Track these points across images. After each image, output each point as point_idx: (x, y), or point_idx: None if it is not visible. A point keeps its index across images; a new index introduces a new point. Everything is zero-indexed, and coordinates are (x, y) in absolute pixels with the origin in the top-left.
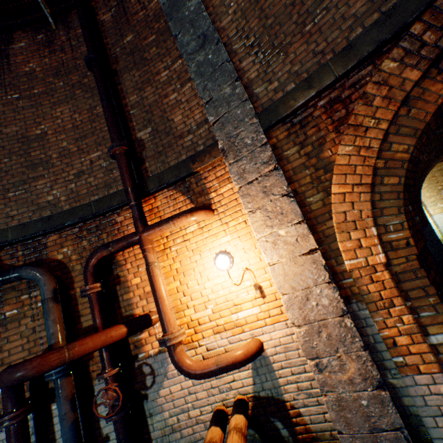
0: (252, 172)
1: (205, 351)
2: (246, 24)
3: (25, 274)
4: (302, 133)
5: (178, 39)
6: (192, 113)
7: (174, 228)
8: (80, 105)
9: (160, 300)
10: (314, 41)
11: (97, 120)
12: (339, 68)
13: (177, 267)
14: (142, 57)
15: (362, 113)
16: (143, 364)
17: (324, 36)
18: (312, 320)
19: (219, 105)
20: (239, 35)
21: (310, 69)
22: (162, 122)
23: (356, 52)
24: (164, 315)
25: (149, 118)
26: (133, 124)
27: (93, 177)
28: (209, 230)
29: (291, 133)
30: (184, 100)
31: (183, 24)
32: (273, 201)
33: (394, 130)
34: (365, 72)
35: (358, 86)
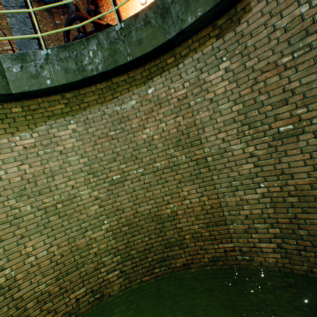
0: None
1: None
2: None
3: (63, 0)
4: None
5: None
6: None
7: None
8: None
9: (119, 10)
10: None
11: None
12: None
13: (125, 7)
14: None
15: None
16: None
17: None
18: None
19: None
20: None
21: None
22: None
23: None
24: (121, 16)
25: None
26: None
27: None
28: None
29: None
30: None
31: None
32: None
33: None
34: None
35: None
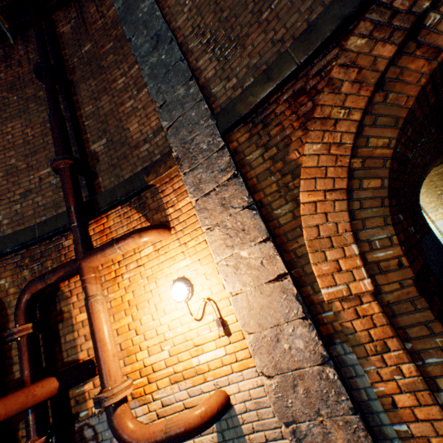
0: (209, 182)
1: (160, 407)
2: (201, 21)
3: None
4: (265, 133)
5: (132, 43)
6: (149, 120)
7: (120, 252)
8: (33, 119)
9: (99, 344)
10: (272, 29)
11: (50, 134)
12: (300, 54)
13: (129, 299)
14: (99, 65)
15: (329, 102)
16: (85, 425)
17: (283, 22)
18: (285, 369)
19: (173, 108)
20: (195, 33)
21: (270, 60)
22: (117, 131)
23: (317, 33)
24: (103, 365)
25: (105, 129)
26: (88, 136)
27: (41, 196)
28: (166, 253)
29: (252, 134)
30: (140, 106)
31: (136, 27)
32: (233, 215)
33: (371, 121)
34: (331, 56)
35: (323, 73)
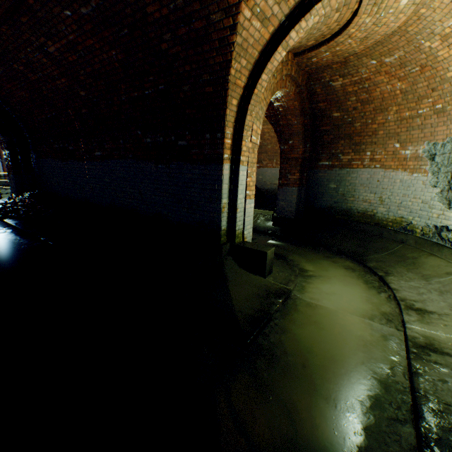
0: None
1: None
2: None
3: None
4: None
5: None
6: None
7: None
8: None
9: None
10: None
11: None
12: None
13: None
14: None
15: None
16: None
17: None
18: None
19: None
20: None
21: None
22: None
23: None
24: None
25: None
26: None
27: None
28: None
29: None
30: None
31: None
32: None
33: None
34: None
35: None
